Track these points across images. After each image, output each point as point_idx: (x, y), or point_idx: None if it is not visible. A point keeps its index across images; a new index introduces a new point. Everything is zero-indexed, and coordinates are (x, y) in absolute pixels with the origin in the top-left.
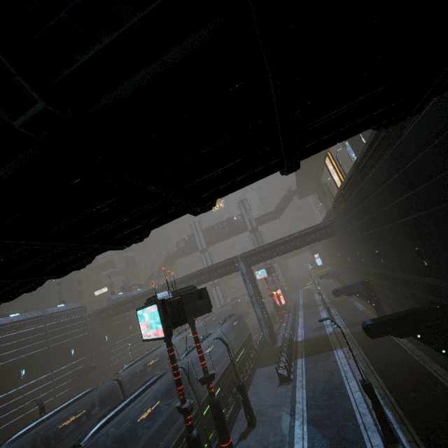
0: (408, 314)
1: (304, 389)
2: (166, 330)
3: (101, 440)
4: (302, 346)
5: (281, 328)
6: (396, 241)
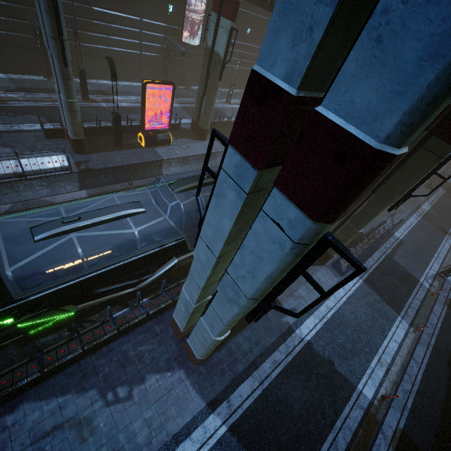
0: None
1: (437, 199)
2: None
3: None
4: (448, 185)
5: None
6: None
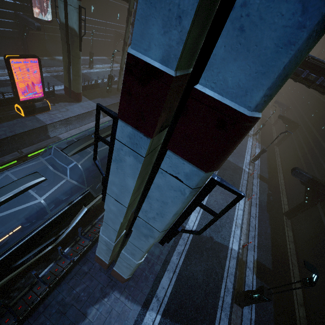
0: (292, 121)
1: None
2: None
3: None
4: None
5: None
6: (317, 105)
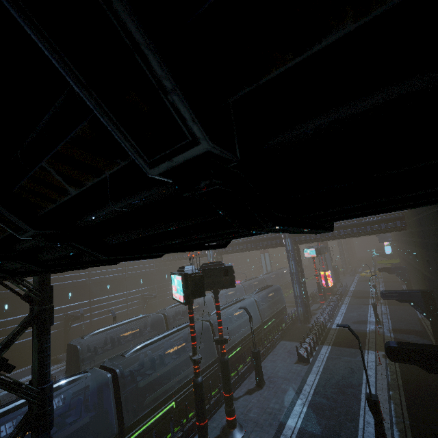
0: None
1: (318, 375)
2: (186, 299)
3: (141, 356)
4: (333, 334)
5: (320, 310)
6: None
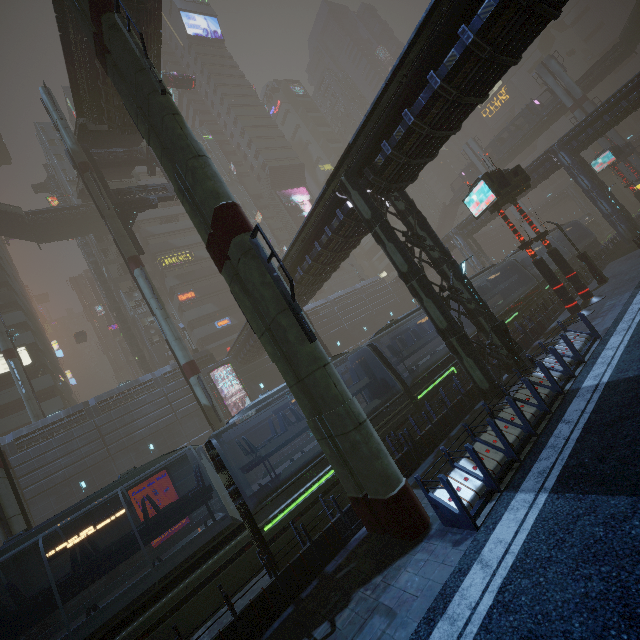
0: None
1: None
2: (496, 193)
3: None
4: None
5: None
6: None
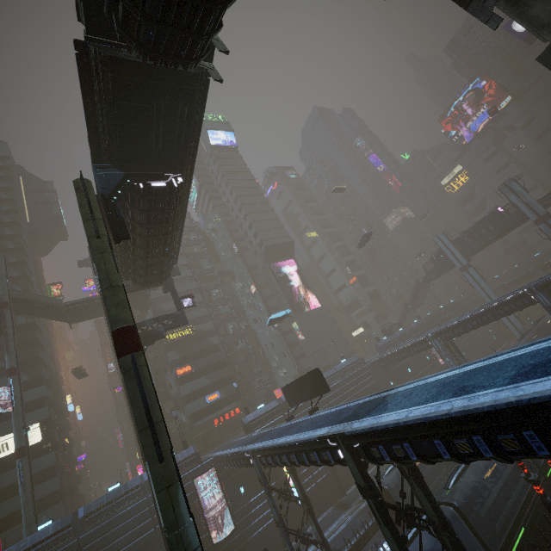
0: None
1: None
2: None
3: (458, 486)
4: None
5: None
6: None
